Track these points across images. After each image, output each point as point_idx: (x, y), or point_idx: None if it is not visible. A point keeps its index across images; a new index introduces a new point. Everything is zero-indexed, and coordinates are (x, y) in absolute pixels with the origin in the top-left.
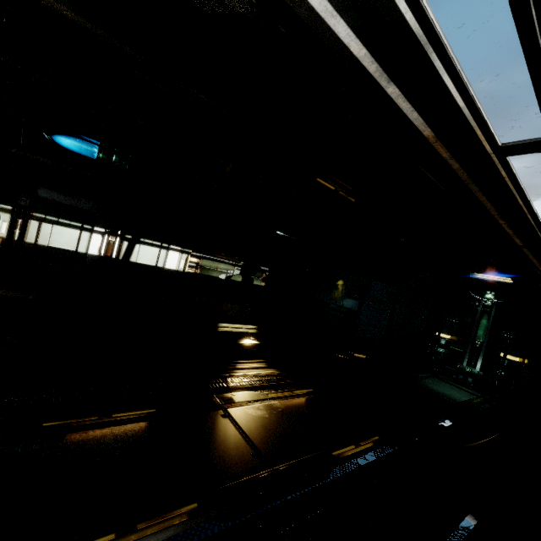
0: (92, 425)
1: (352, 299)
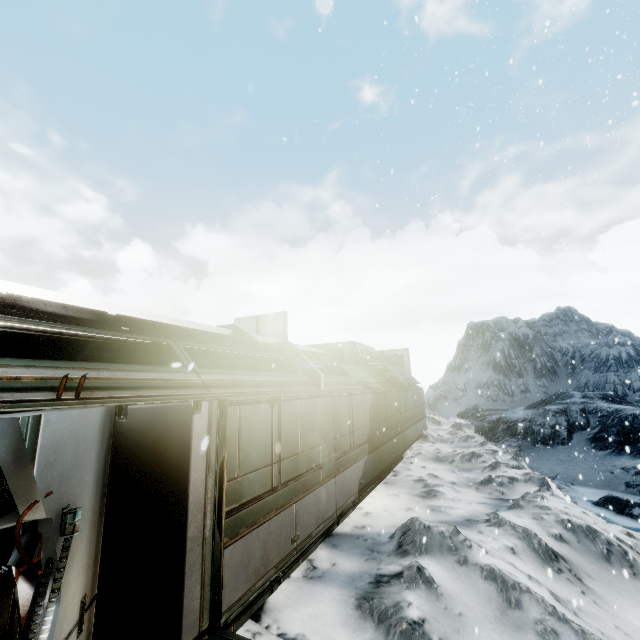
0: None
1: None
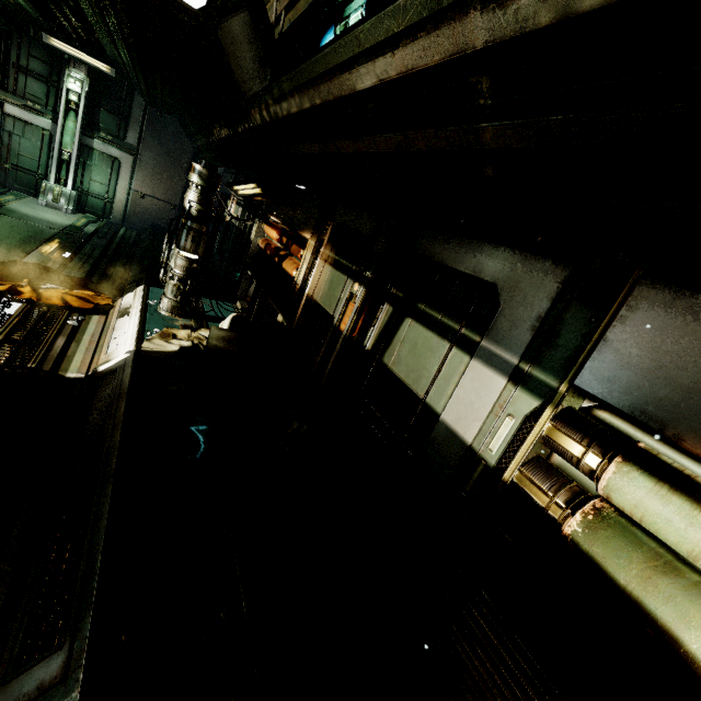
0: None
1: None
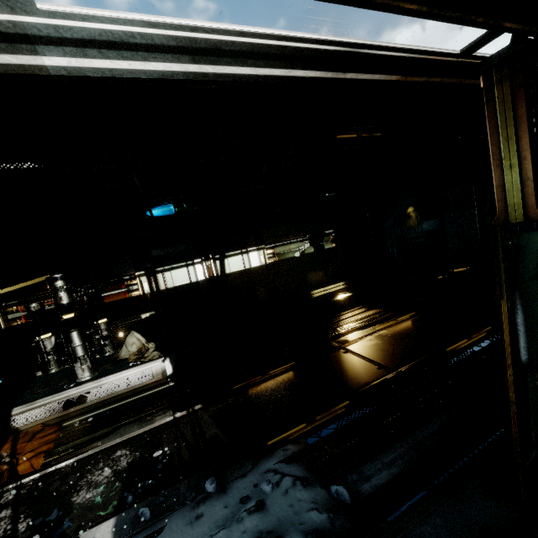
0: (260, 381)
1: (430, 220)
